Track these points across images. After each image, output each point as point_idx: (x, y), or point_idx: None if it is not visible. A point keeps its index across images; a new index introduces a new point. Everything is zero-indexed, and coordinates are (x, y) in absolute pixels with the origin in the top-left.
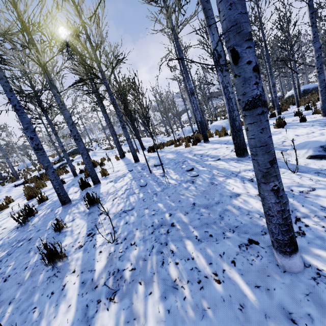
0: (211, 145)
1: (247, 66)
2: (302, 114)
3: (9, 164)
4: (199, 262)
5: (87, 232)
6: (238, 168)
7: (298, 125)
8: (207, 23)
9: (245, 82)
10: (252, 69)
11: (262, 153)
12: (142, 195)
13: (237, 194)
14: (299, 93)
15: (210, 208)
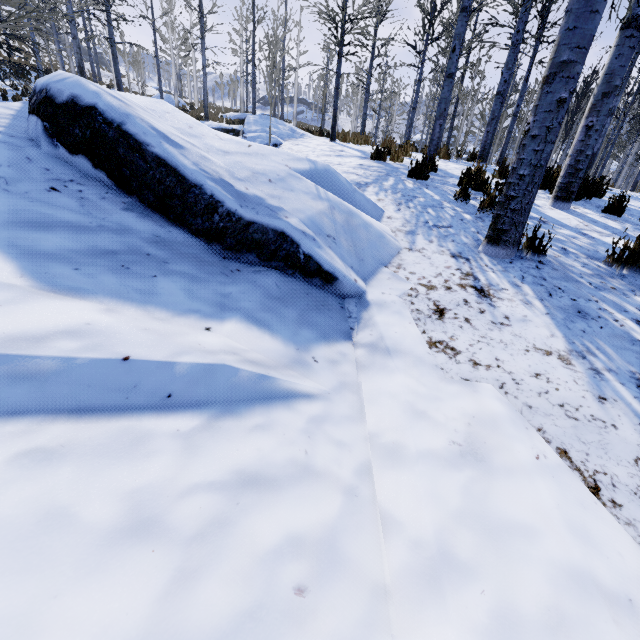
0: None
1: None
2: None
3: (204, 86)
4: None
5: None
6: None
7: None
8: None
9: None
10: None
11: None
12: None
13: None
14: None
15: None
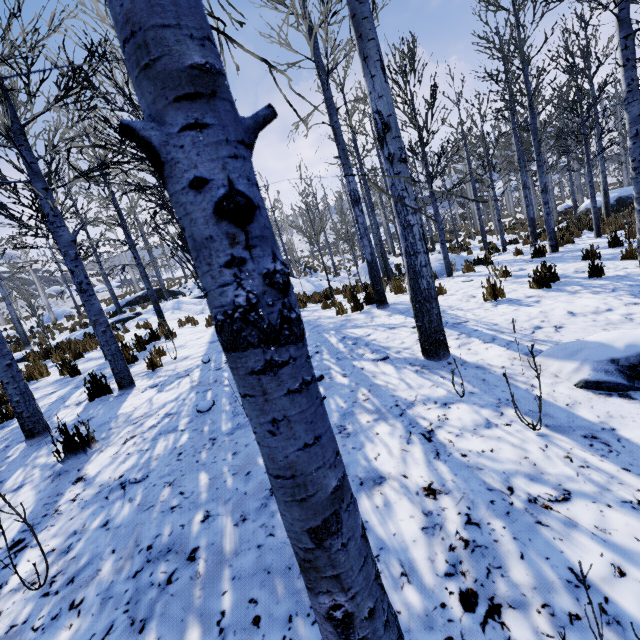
0: (386, 316)
1: (192, 199)
2: (599, 257)
3: (12, 315)
4: None
5: (18, 534)
6: (414, 391)
7: (583, 285)
8: (360, 49)
9: (199, 255)
10: (212, 210)
11: (285, 499)
12: (186, 440)
13: (379, 478)
14: (606, 206)
15: None
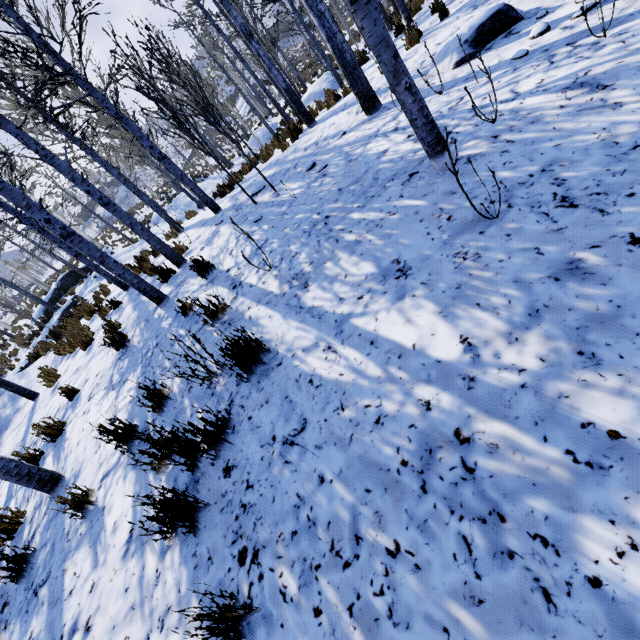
0: (322, 124)
1: None
2: (443, 6)
3: None
4: (371, 216)
5: (229, 288)
6: (374, 128)
7: (439, 28)
8: None
9: None
10: None
11: (384, 50)
12: (268, 226)
13: (385, 152)
14: None
15: (360, 180)
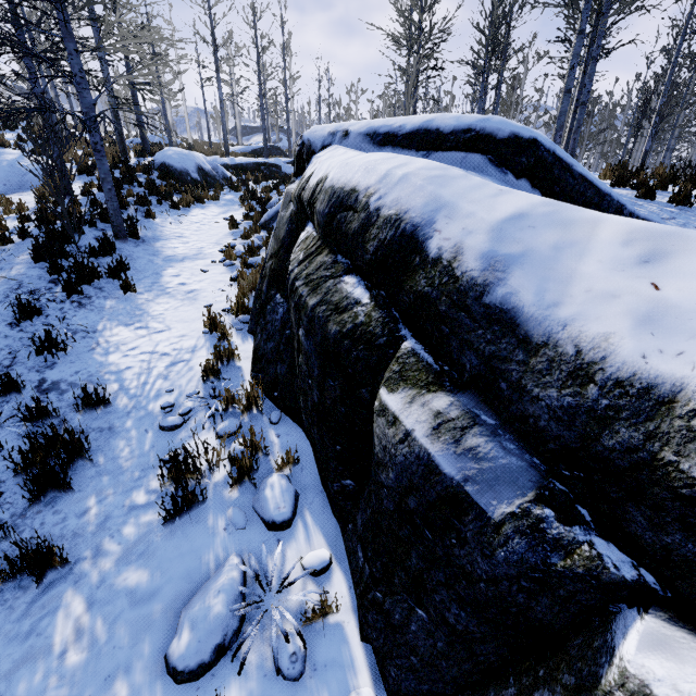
0: None
1: None
2: None
3: (223, 121)
4: None
5: None
6: None
7: None
8: None
9: None
10: None
11: None
12: None
13: None
14: None
15: None
